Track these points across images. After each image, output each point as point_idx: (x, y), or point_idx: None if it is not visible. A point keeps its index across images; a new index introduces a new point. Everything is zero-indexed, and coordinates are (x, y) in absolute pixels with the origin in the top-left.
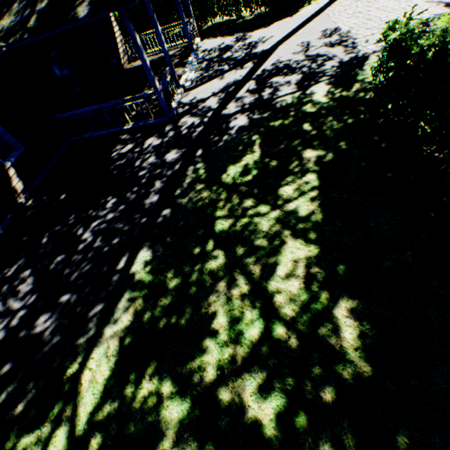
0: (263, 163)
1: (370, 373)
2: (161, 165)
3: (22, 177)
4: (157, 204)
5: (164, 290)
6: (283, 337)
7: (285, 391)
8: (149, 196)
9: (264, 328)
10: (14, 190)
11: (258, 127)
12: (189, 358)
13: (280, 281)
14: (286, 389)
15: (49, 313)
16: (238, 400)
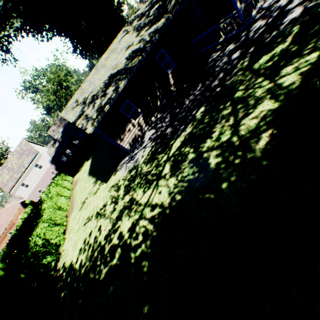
0: (286, 50)
1: (258, 157)
2: (227, 63)
3: (173, 78)
4: (216, 86)
5: (203, 122)
6: (234, 141)
7: (223, 157)
8: (214, 82)
9: (229, 138)
10: (170, 84)
11: (304, 16)
12: (200, 144)
13: (247, 120)
14: (224, 157)
15: (170, 128)
16: (208, 157)
